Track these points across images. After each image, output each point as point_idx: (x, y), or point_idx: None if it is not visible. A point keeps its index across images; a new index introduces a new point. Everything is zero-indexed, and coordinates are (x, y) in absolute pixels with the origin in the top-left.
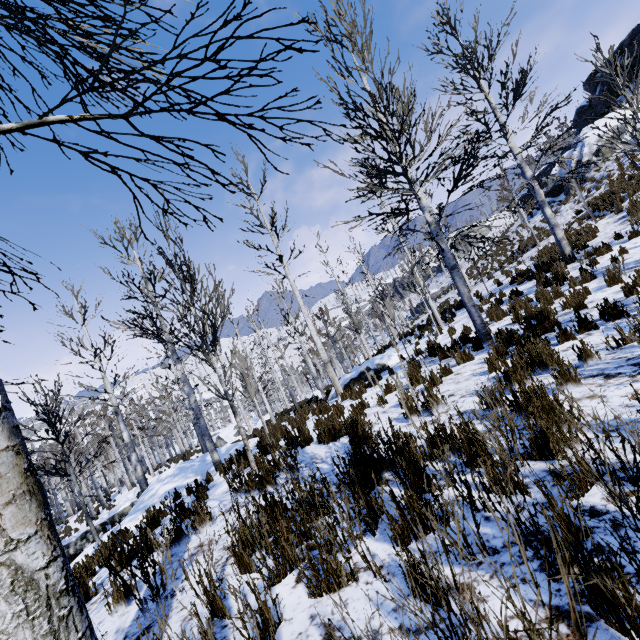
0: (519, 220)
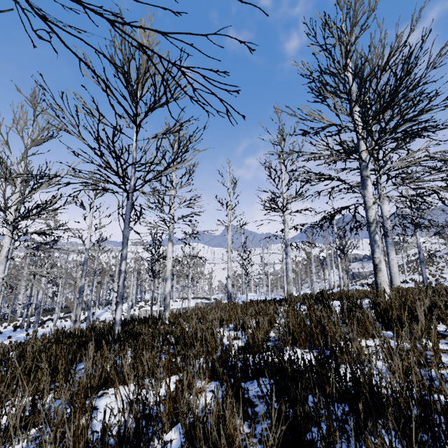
0: (445, 250)
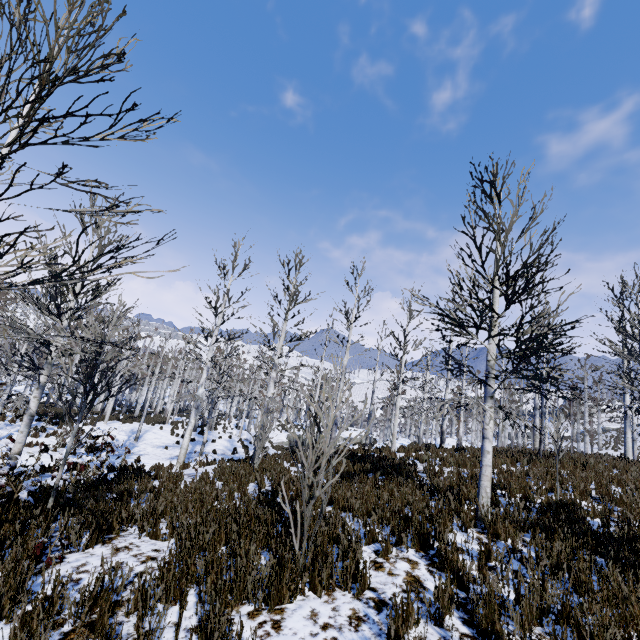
0: None
